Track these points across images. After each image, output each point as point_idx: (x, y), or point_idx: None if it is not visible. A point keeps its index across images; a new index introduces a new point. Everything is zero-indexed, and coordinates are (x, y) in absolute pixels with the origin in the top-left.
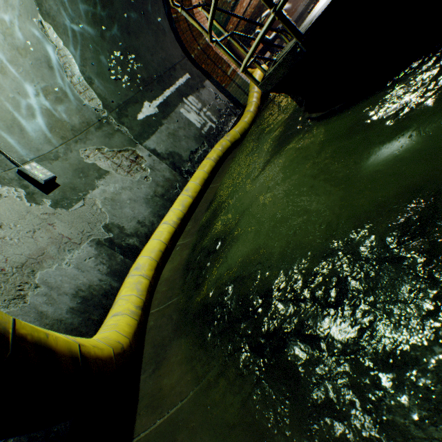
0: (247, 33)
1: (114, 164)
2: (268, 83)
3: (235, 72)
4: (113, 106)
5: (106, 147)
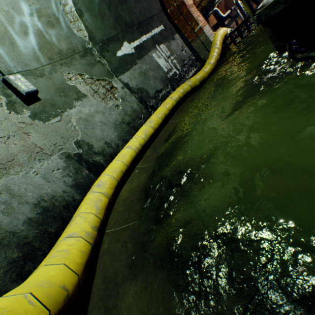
0: (207, 9)
1: (91, 90)
2: (282, 1)
3: (202, 30)
4: (97, 40)
5: (87, 74)
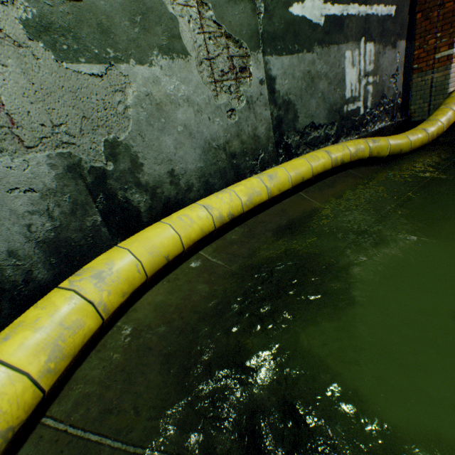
0: None
1: (204, 49)
2: None
3: (449, 61)
4: None
5: (214, 9)
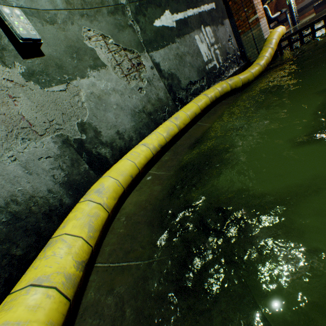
0: None
1: (114, 60)
2: None
3: (258, 22)
4: None
5: (112, 38)
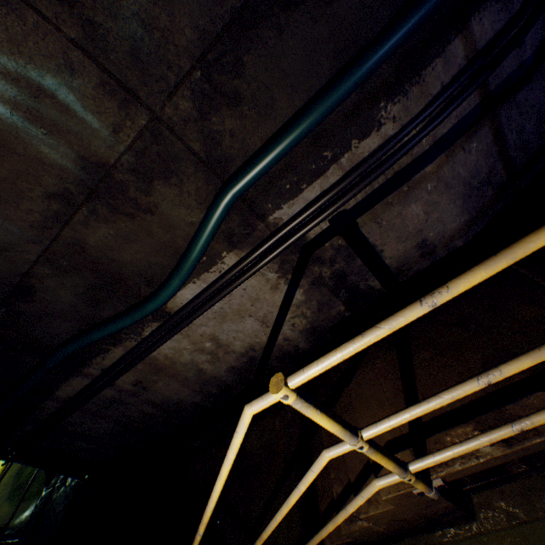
0: None
1: None
2: None
3: None
4: None
5: None
